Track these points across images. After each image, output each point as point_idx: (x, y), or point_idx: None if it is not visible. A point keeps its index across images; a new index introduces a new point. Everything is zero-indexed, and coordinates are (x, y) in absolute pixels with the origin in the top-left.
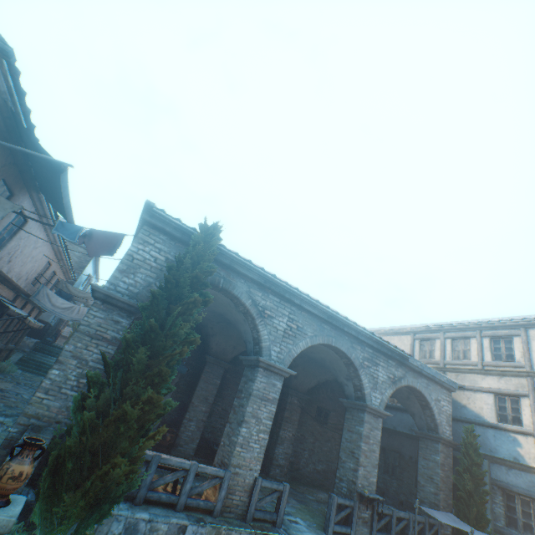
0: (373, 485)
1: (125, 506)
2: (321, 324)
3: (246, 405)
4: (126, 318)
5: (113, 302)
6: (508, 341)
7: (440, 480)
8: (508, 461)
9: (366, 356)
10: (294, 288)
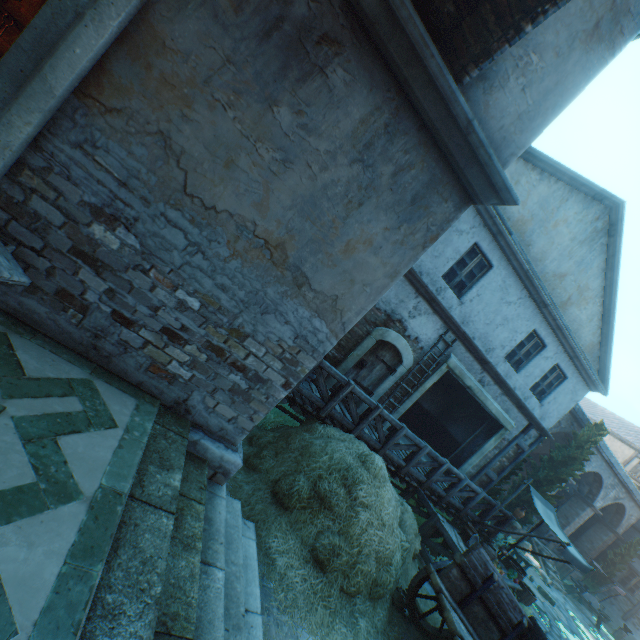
0: (567, 534)
1: None
2: (602, 462)
3: None
4: None
5: None
6: None
7: (597, 546)
8: None
9: (611, 483)
10: (605, 445)
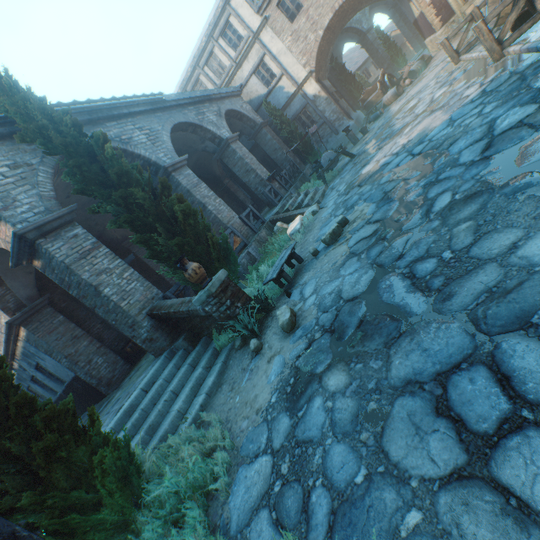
0: (267, 173)
1: None
2: (156, 116)
3: (195, 199)
4: (75, 229)
5: (49, 229)
6: (230, 27)
7: (279, 145)
8: (287, 102)
9: (195, 114)
10: (111, 101)
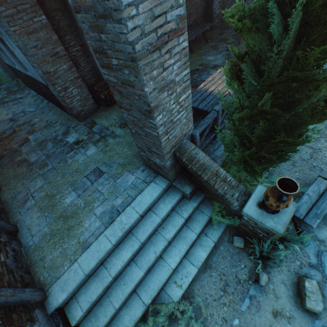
0: None
1: None
2: None
3: None
4: None
5: None
6: None
7: None
8: None
9: None
10: None
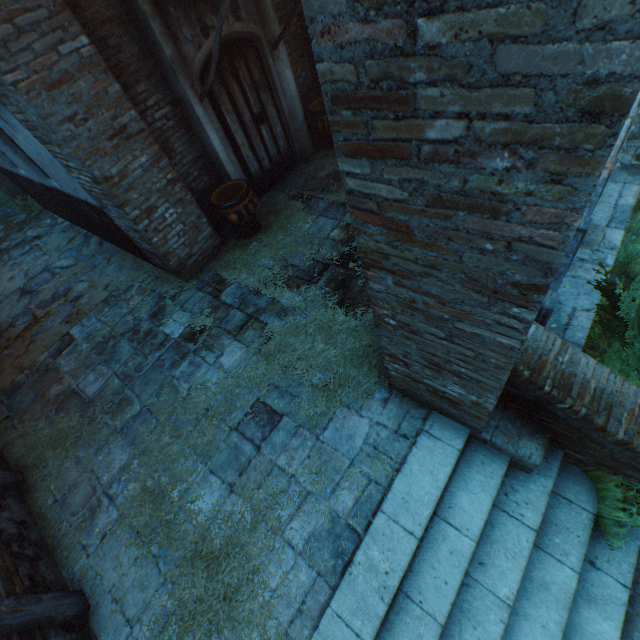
0: None
1: (586, 253)
2: None
3: None
4: None
5: None
6: None
7: None
8: None
9: None
10: None
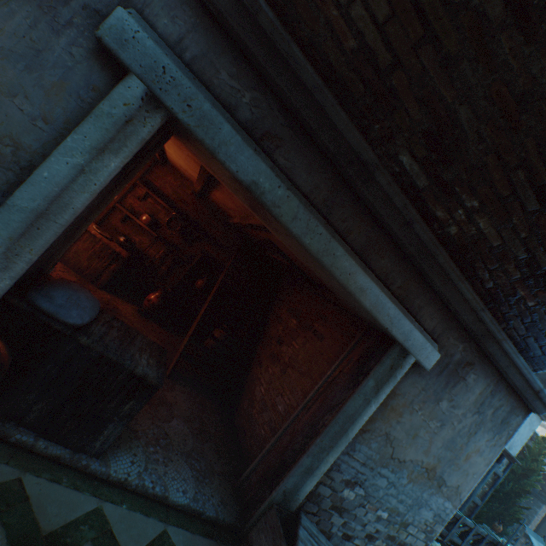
0: None
1: None
2: None
3: None
4: None
5: None
6: None
7: None
8: None
9: None
10: None
